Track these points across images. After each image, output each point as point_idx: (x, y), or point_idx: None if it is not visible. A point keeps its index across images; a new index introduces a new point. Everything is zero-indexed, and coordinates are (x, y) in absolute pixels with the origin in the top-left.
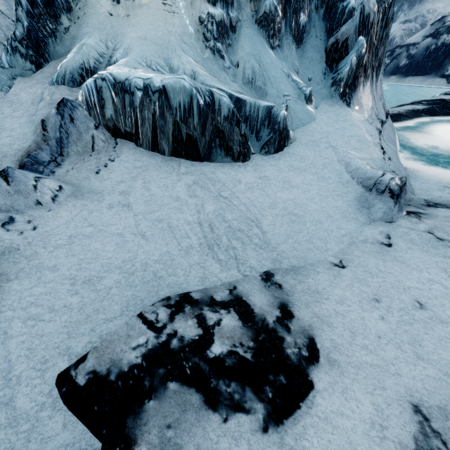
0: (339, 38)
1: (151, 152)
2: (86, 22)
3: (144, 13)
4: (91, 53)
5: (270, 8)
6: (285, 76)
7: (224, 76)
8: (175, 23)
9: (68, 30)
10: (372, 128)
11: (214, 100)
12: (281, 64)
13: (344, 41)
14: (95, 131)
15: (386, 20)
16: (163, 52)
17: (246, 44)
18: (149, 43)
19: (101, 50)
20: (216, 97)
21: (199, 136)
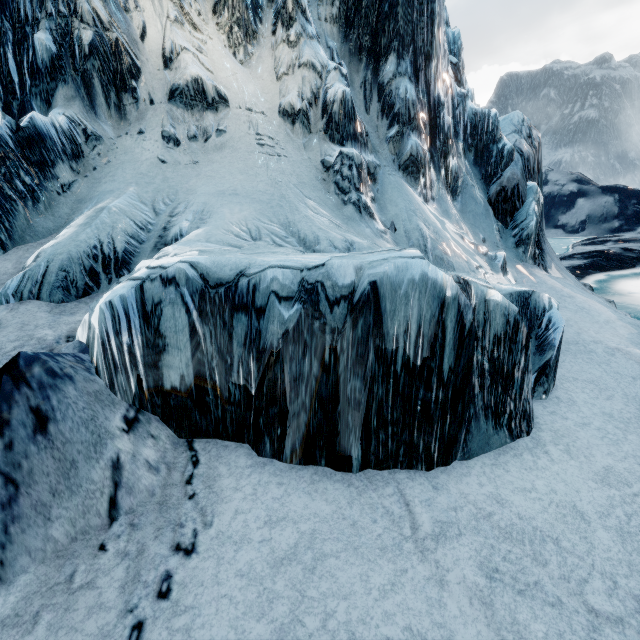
0: (506, 184)
1: (307, 467)
2: (111, 175)
3: (226, 157)
4: (120, 224)
5: (417, 149)
6: (459, 239)
7: (385, 245)
8: (284, 170)
9: (69, 188)
10: (603, 301)
11: (472, 301)
12: (445, 222)
13: (513, 187)
14: (127, 437)
15: (537, 164)
16: (275, 213)
17: (396, 196)
18: (244, 201)
19: (143, 217)
20: (476, 292)
21: (450, 399)
